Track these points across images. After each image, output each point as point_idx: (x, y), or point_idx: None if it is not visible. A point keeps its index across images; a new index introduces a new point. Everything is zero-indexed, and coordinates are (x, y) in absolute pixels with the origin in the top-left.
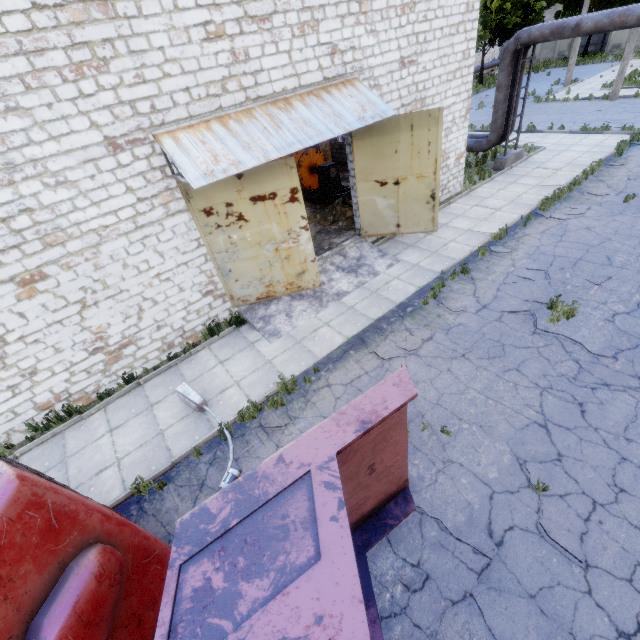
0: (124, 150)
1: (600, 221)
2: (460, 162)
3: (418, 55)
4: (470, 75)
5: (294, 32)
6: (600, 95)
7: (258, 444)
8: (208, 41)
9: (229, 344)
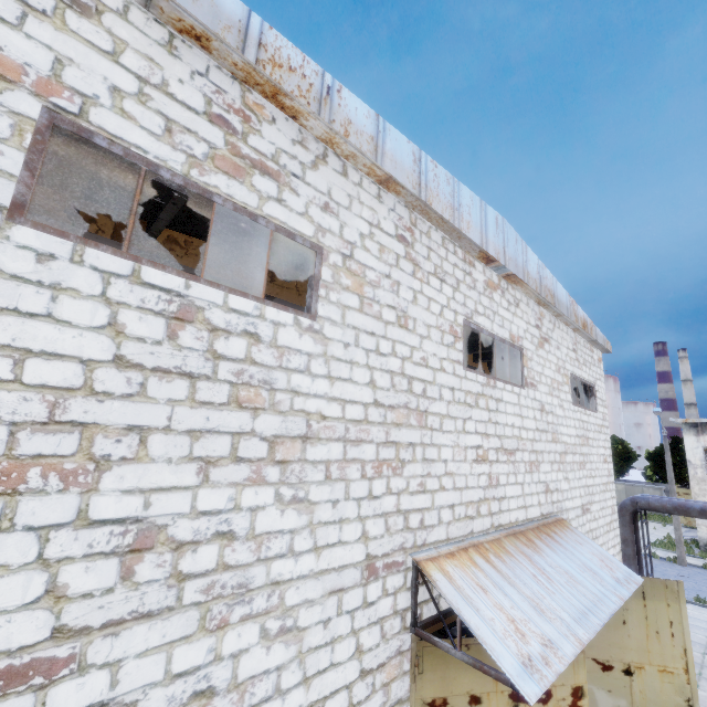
0: (377, 577)
1: None
2: None
3: (590, 504)
4: (617, 528)
5: (526, 467)
6: (660, 554)
7: None
8: (476, 462)
9: None
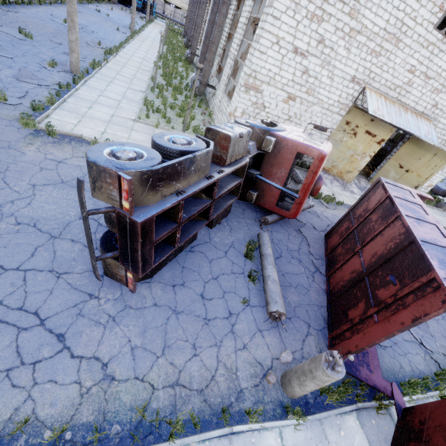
0: (353, 83)
1: None
2: (428, 188)
3: None
4: None
5: (431, 89)
6: None
7: (317, 205)
8: (408, 71)
9: (305, 174)
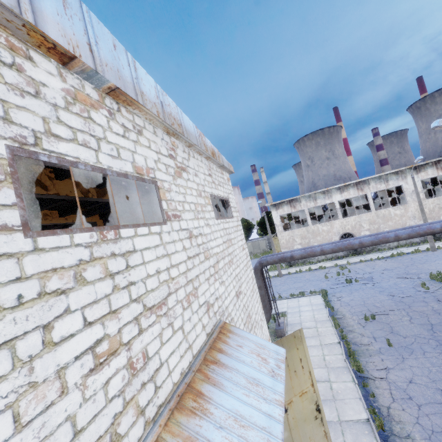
0: None
1: (405, 370)
2: None
3: (240, 287)
4: (256, 287)
5: (183, 305)
6: (271, 274)
7: None
8: (95, 369)
9: None
